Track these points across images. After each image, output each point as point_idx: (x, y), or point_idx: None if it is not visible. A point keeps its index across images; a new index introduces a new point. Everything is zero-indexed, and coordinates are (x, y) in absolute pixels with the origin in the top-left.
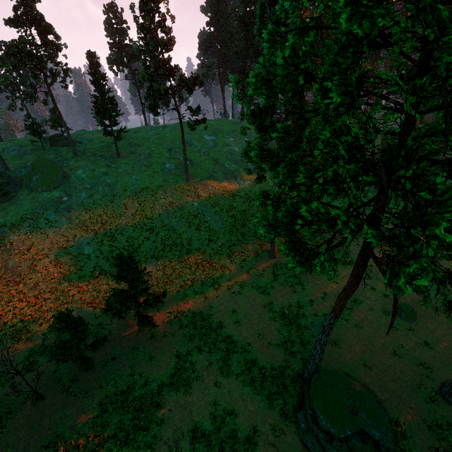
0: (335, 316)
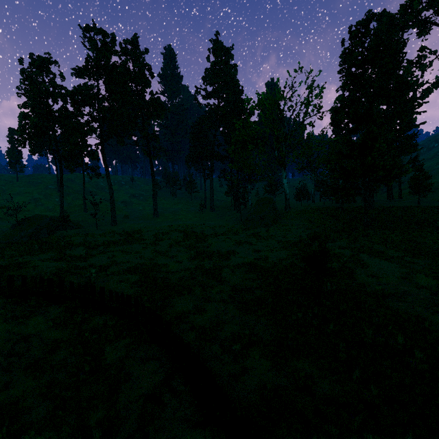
0: (60, 187)
